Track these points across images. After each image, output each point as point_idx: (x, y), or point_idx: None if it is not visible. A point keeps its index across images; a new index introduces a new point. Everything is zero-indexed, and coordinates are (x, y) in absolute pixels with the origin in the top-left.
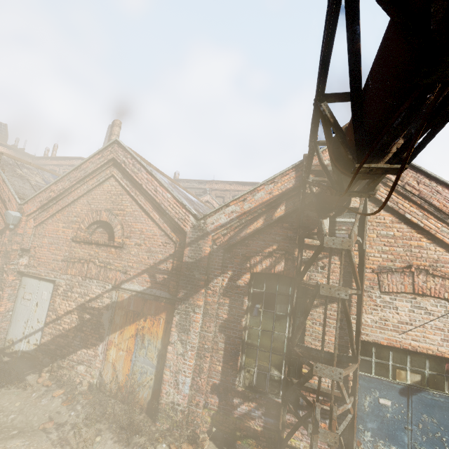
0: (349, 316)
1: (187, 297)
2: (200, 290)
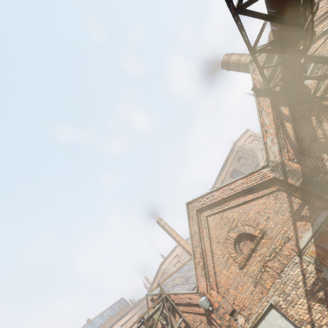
0: None
1: None
2: None
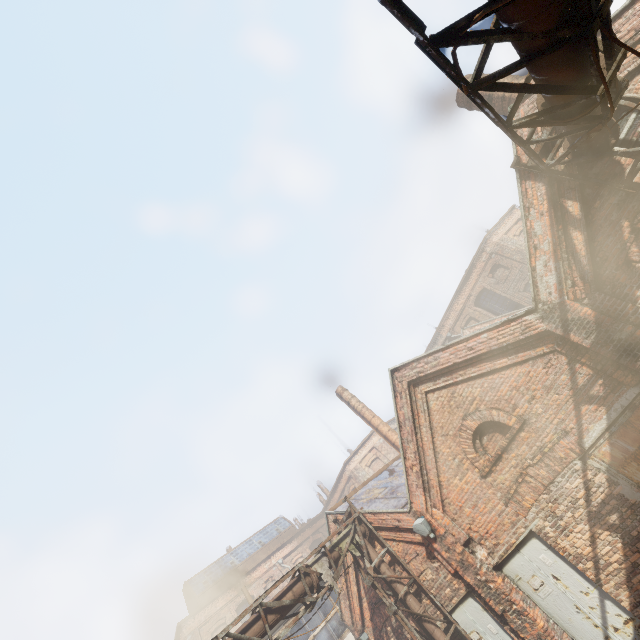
0: None
1: None
2: None
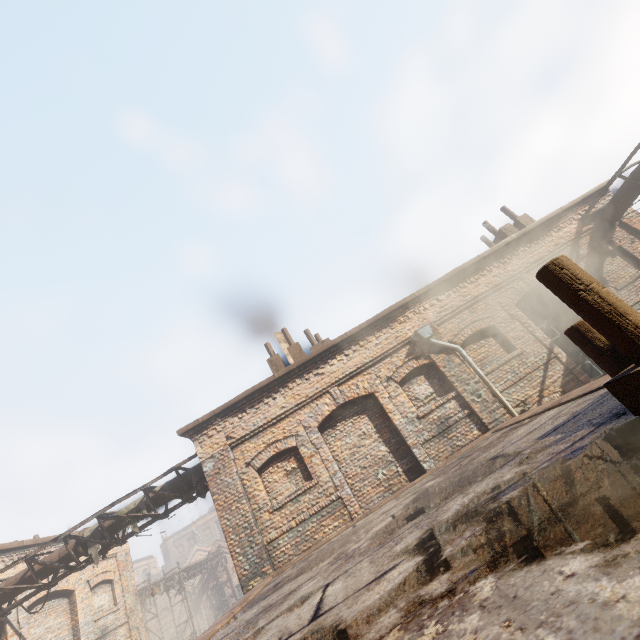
0: (226, 584)
1: (198, 608)
2: (201, 603)
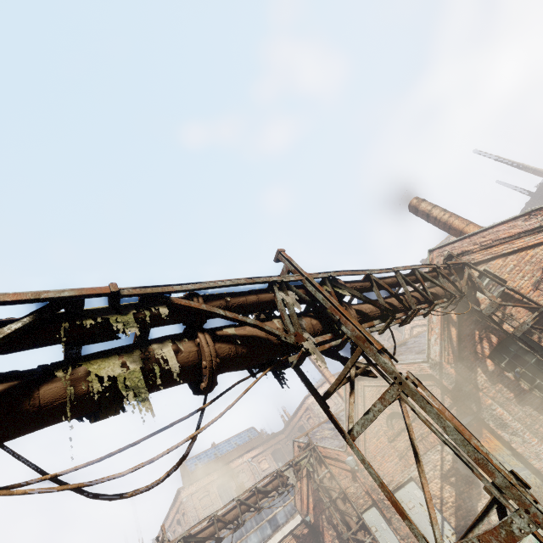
0: None
1: (479, 406)
2: (479, 394)
